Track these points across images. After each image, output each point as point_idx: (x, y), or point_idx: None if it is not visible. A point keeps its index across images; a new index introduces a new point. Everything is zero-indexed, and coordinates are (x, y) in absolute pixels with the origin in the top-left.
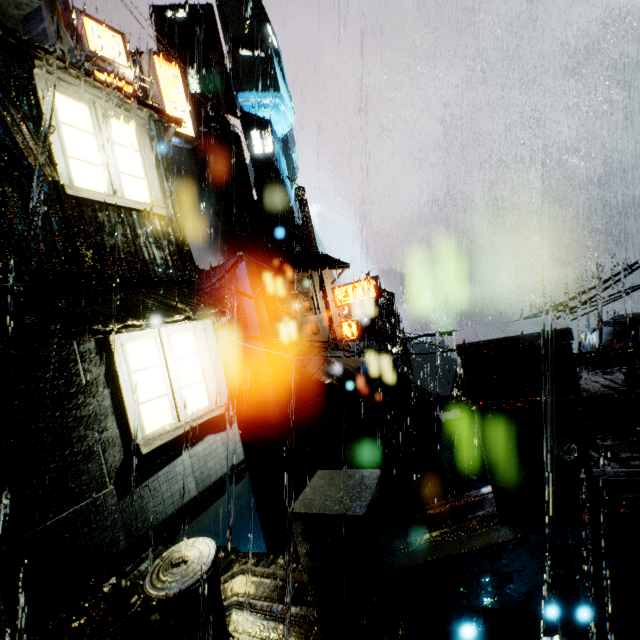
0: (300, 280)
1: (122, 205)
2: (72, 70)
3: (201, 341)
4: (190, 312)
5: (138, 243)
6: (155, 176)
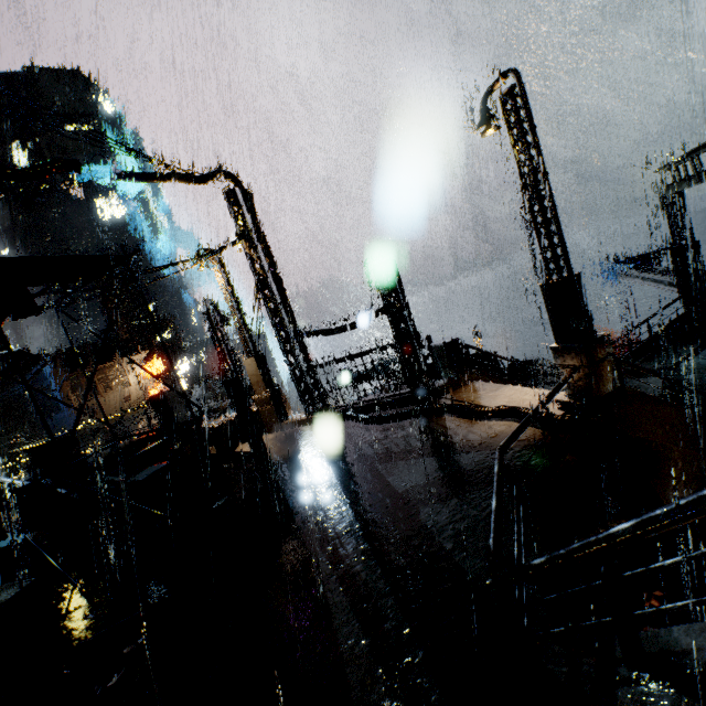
0: (109, 366)
1: None
2: None
3: None
4: None
5: None
6: None
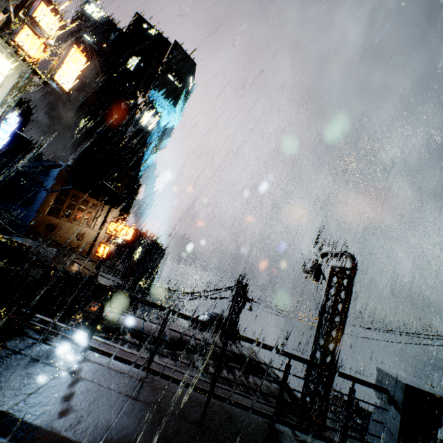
0: (94, 203)
1: None
2: None
3: None
4: None
5: None
6: (5, 92)
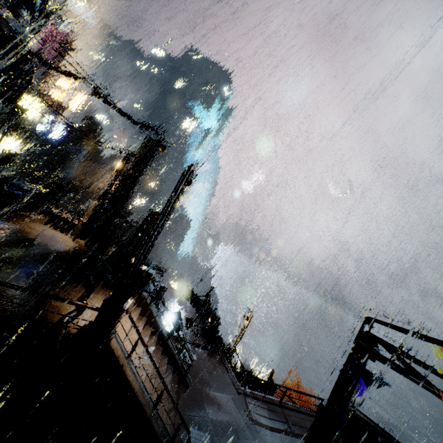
0: (108, 172)
1: (22, 116)
2: (28, 95)
3: (15, 145)
4: (14, 139)
5: (21, 123)
6: (38, 115)
